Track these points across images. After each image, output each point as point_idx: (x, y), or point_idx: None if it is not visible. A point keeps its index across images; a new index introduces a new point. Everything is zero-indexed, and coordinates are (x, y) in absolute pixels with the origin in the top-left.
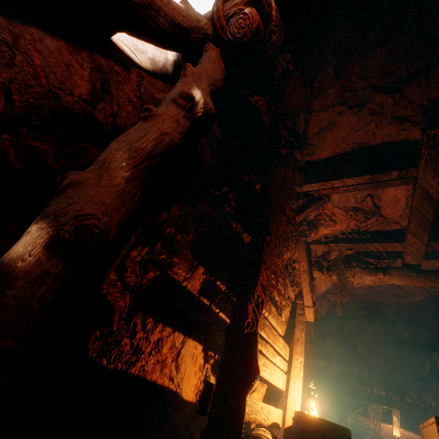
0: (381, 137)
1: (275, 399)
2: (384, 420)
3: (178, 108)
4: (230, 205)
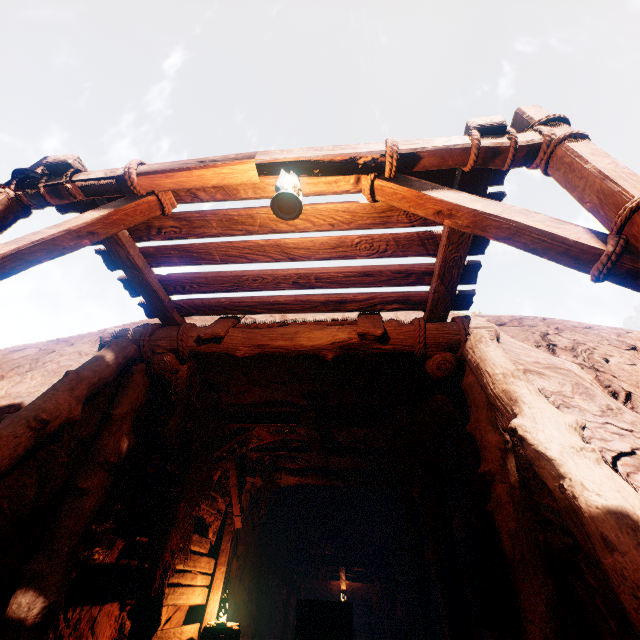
0: (284, 398)
1: (201, 609)
2: (334, 578)
3: (105, 471)
4: (154, 465)
